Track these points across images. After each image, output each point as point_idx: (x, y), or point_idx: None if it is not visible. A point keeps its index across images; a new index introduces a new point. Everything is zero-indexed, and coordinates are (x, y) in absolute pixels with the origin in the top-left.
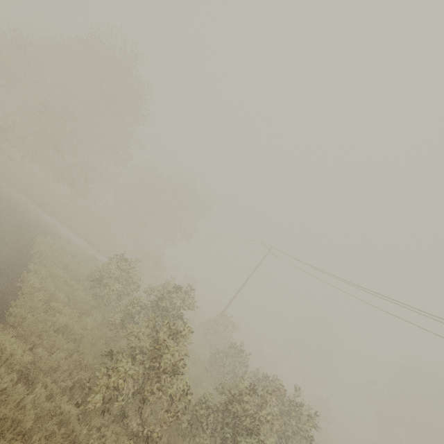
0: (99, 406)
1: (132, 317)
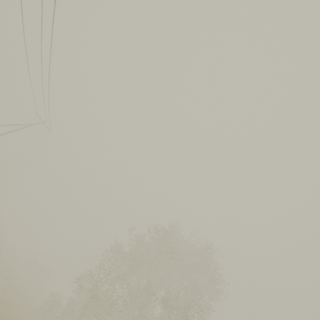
0: None
1: None
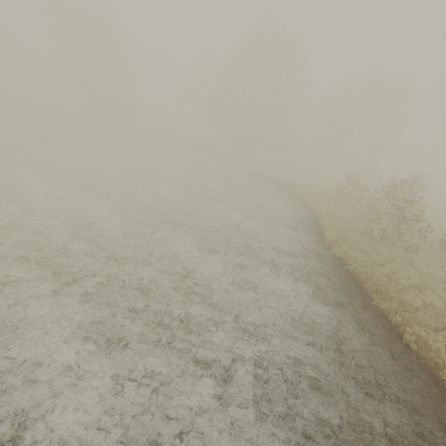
0: (377, 237)
1: (373, 207)
